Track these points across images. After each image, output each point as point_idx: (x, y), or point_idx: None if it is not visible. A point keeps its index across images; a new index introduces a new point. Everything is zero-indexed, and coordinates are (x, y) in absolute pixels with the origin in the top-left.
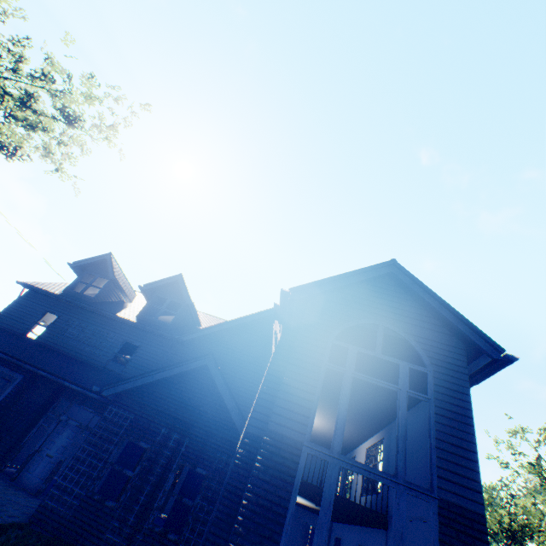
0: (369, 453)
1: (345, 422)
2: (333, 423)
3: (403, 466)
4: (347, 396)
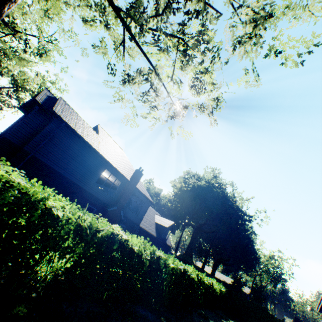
0: (121, 183)
1: (7, 131)
2: (110, 173)
3: (5, 134)
4: (12, 126)
